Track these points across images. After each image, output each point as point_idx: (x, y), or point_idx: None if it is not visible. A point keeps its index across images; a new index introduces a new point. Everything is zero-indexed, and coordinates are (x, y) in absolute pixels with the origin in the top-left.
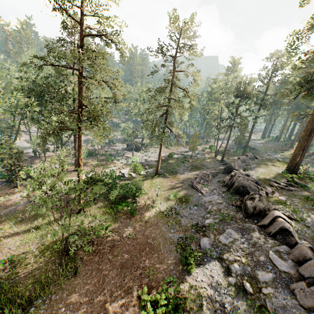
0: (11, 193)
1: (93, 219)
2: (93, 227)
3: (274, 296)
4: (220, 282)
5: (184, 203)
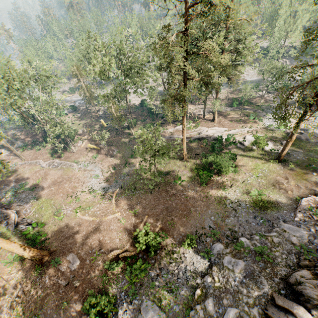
0: (167, 127)
1: (184, 169)
2: (176, 176)
3: (198, 317)
4: (192, 271)
5: (256, 208)
